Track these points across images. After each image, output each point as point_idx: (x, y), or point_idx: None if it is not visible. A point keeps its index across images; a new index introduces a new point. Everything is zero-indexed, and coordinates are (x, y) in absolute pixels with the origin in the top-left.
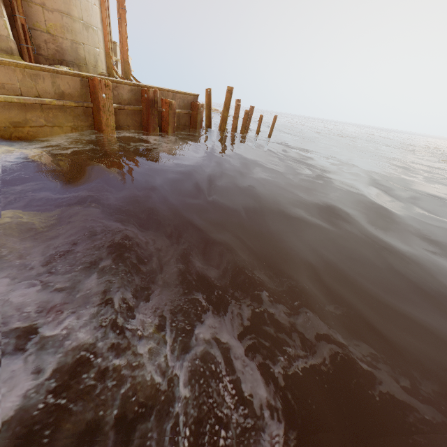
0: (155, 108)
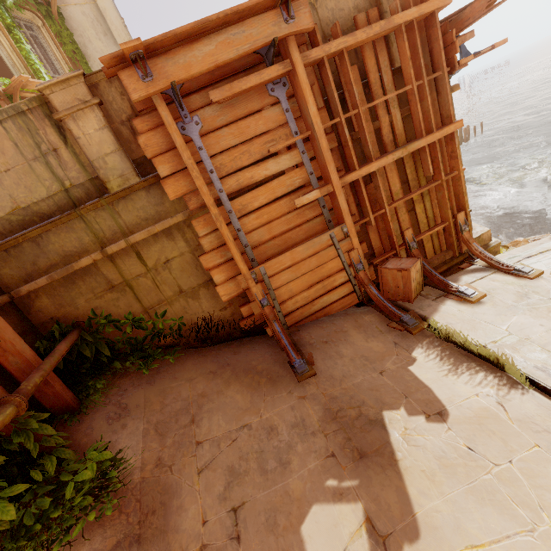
0: None
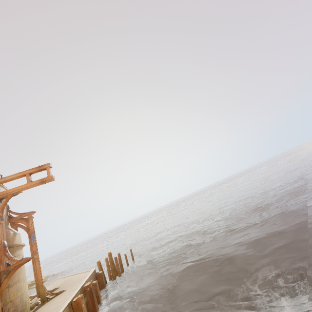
0: (94, 292)
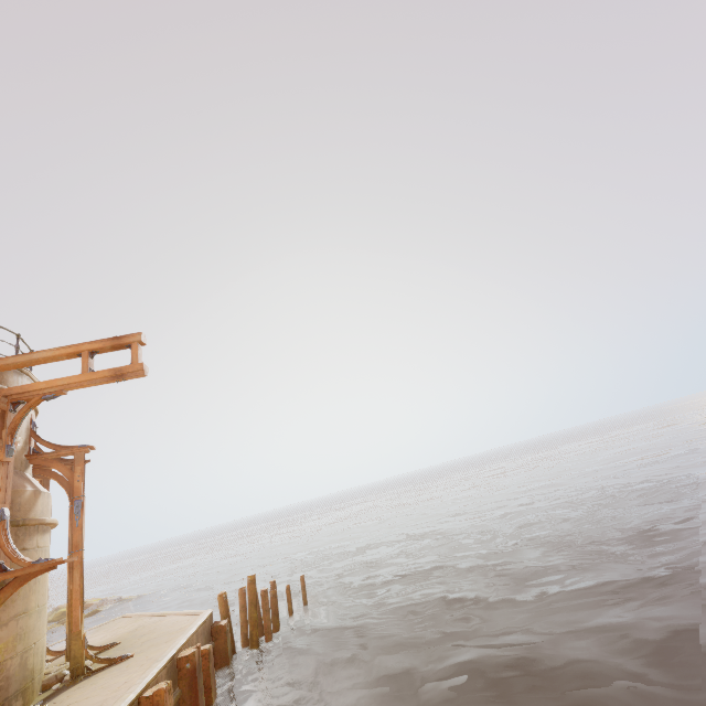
0: (200, 676)
